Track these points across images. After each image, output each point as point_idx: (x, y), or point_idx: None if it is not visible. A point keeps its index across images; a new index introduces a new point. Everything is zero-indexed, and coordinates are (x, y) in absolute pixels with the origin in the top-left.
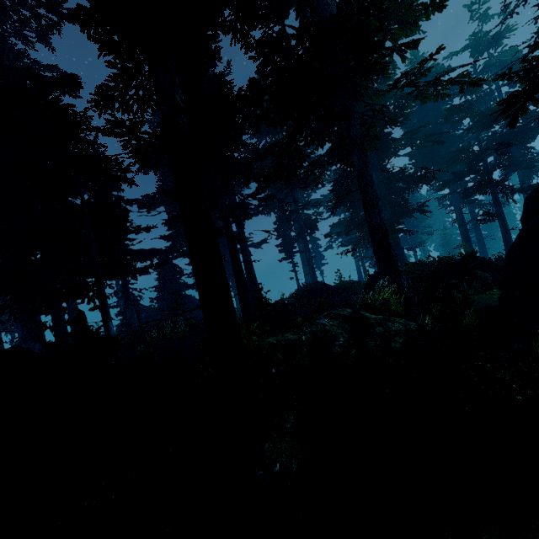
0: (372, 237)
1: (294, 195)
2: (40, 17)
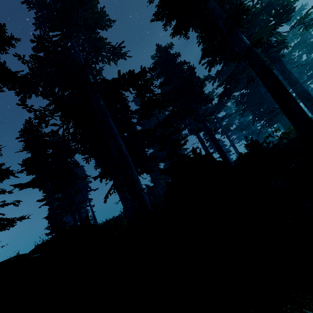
0: (300, 97)
1: (214, 115)
2: (110, 60)
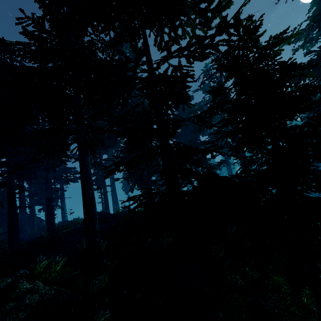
0: (83, 205)
1: (100, 152)
2: None
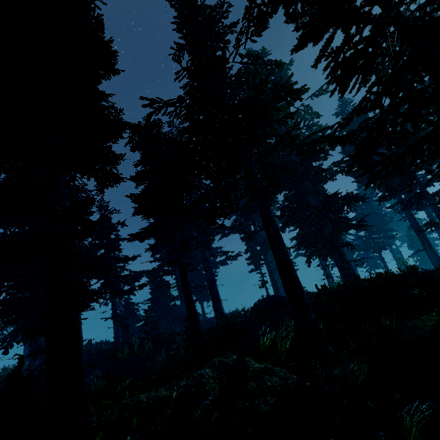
0: (279, 270)
1: (252, 219)
2: None
